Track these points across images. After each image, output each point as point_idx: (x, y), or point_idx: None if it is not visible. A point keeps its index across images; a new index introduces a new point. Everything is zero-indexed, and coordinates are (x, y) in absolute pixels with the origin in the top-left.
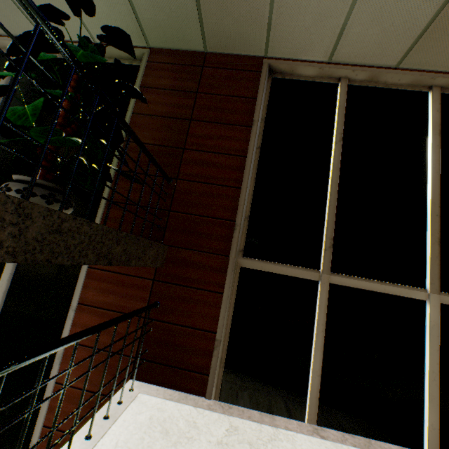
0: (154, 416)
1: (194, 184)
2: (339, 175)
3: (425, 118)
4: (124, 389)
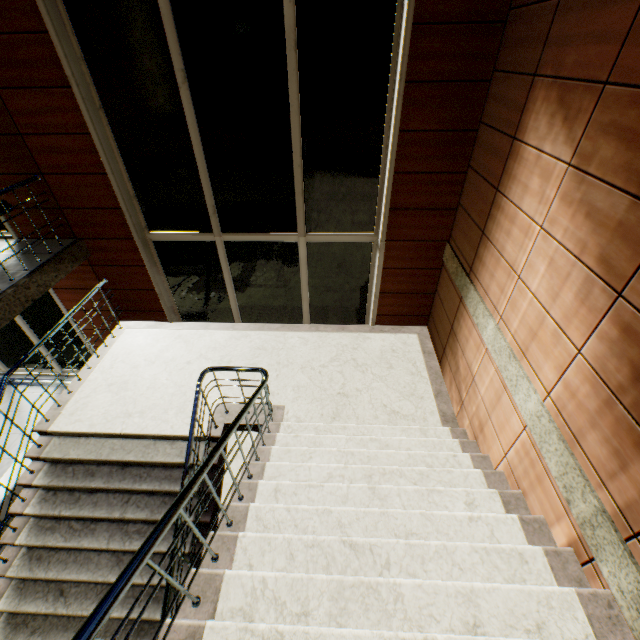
0: (134, 340)
1: (62, 177)
2: (198, 134)
3: (280, 14)
4: (117, 329)
